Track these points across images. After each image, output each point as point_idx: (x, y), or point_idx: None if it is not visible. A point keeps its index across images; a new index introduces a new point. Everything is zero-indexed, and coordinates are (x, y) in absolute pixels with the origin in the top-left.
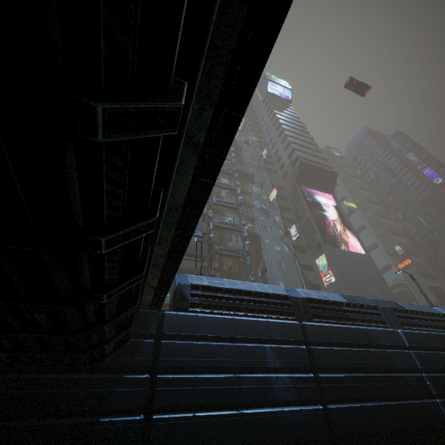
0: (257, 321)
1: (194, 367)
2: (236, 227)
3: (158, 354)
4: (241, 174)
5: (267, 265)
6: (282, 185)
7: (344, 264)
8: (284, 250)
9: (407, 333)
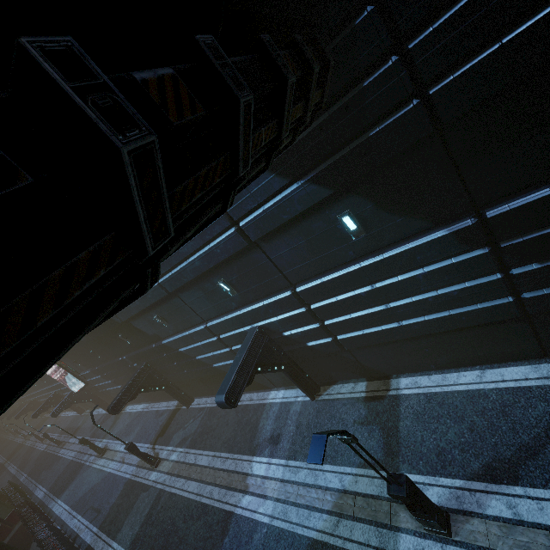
0: None
1: None
2: None
3: None
4: None
5: None
6: None
7: None
8: None
9: None
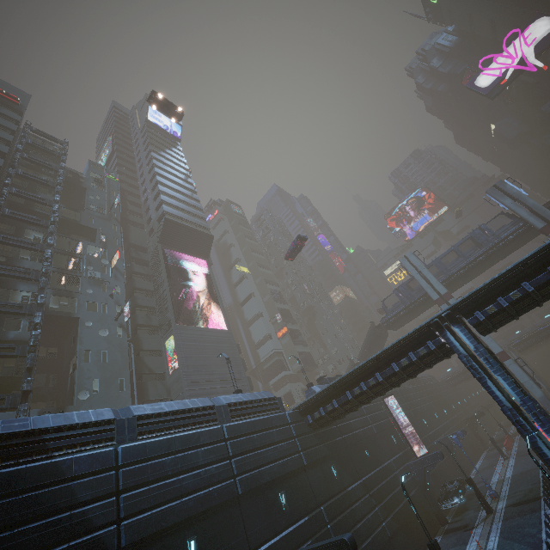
0: None
1: None
2: (23, 309)
3: None
4: (75, 225)
5: (78, 359)
6: (146, 244)
7: (195, 345)
8: (116, 335)
9: (130, 447)
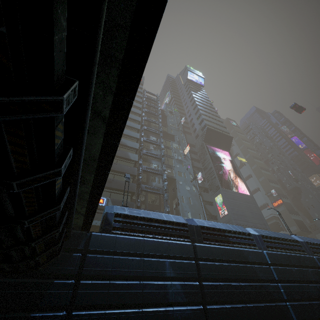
0: (161, 242)
1: (109, 275)
2: (158, 172)
3: (83, 264)
4: (165, 134)
5: (179, 200)
6: (194, 143)
7: (234, 202)
8: (193, 190)
9: (270, 253)
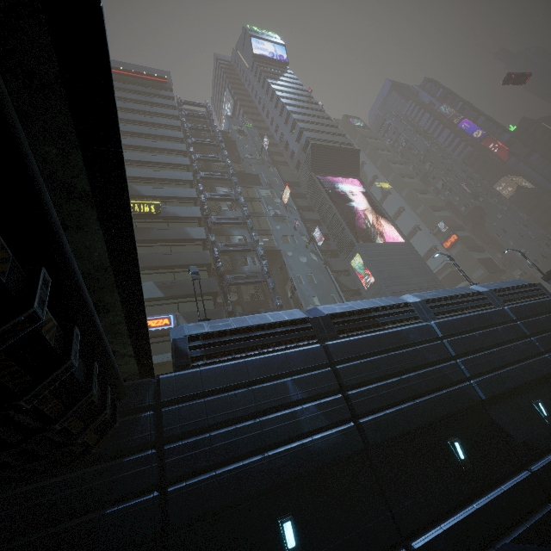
0: (273, 357)
1: (206, 426)
2: (248, 247)
3: (160, 425)
4: (242, 176)
5: (295, 282)
6: (297, 179)
7: (382, 259)
8: (312, 260)
9: (440, 323)
